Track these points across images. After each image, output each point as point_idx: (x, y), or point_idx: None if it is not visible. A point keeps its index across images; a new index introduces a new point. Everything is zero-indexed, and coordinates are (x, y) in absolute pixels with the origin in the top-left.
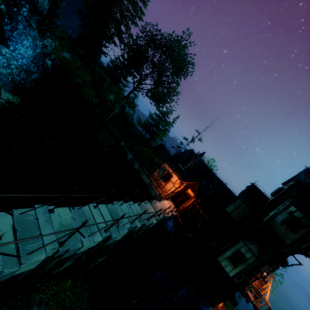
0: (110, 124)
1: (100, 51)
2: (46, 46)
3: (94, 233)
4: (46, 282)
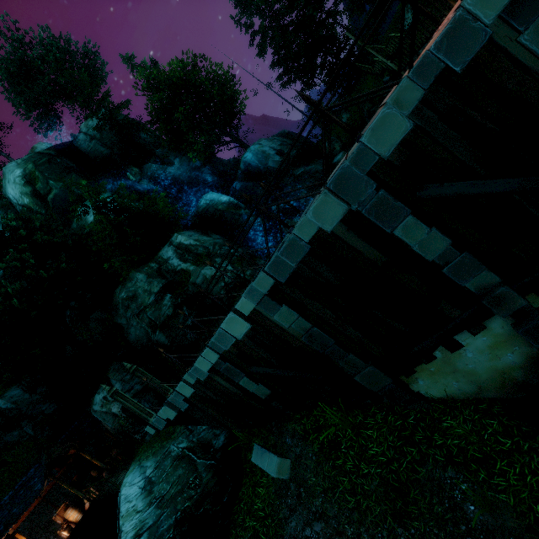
0: (406, 67)
1: (345, 43)
2: (332, 150)
3: (200, 346)
4: (300, 410)
